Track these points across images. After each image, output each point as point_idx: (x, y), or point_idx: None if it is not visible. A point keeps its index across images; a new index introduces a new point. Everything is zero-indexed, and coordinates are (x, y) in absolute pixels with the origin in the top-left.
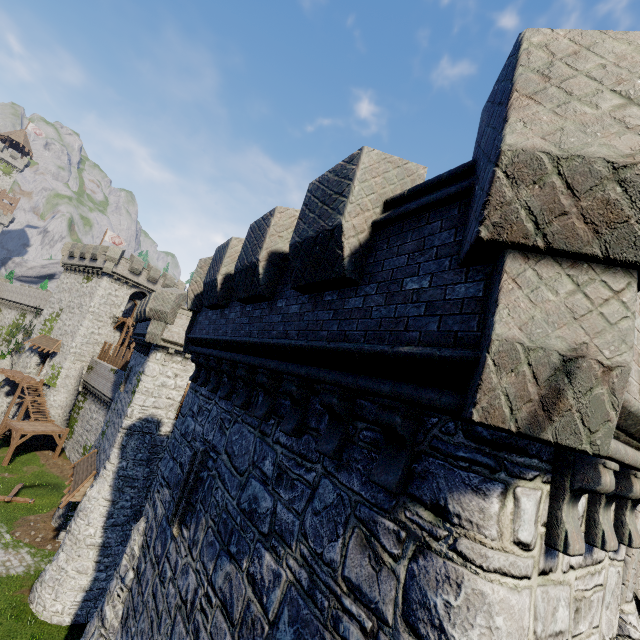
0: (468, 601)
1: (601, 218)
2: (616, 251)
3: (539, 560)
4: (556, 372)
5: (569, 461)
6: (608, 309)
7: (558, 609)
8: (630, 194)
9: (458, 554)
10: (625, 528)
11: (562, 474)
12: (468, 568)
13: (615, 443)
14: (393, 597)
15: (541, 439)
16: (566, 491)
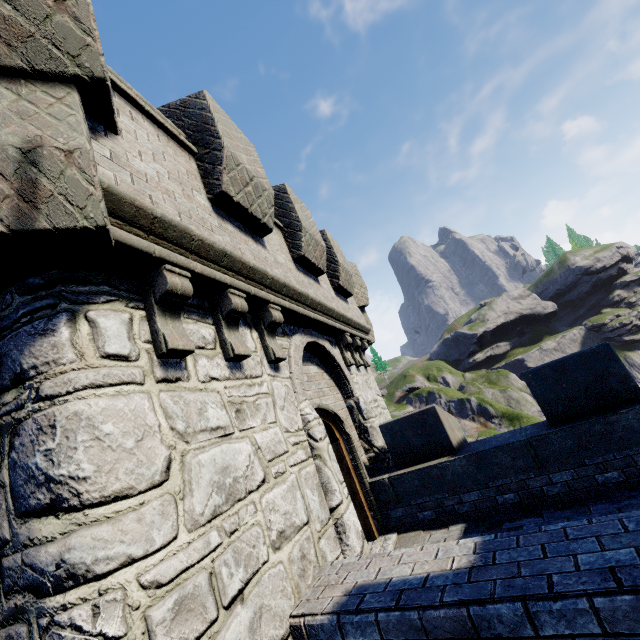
0: (66, 431)
1: (7, 32)
2: (39, 63)
3: (153, 370)
4: (21, 164)
5: (149, 284)
6: (54, 110)
7: (207, 410)
8: (22, 12)
9: (44, 400)
10: (270, 349)
11: (148, 297)
12: (57, 404)
13: (167, 250)
14: (4, 509)
15: (40, 231)
16: (154, 306)
